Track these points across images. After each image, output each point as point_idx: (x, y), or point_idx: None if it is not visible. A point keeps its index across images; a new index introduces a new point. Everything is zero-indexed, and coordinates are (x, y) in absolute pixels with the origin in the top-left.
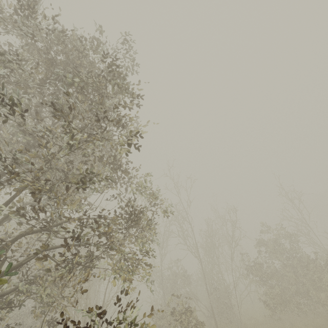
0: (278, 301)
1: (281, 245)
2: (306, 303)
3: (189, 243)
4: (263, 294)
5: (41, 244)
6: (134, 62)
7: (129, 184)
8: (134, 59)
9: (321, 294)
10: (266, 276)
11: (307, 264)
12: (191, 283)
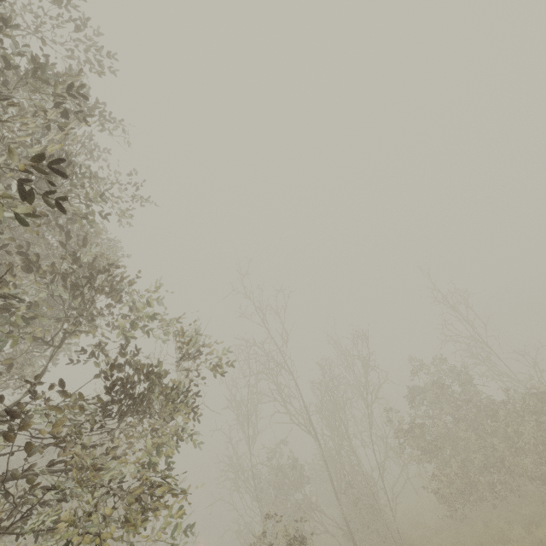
0: (457, 486)
1: (449, 386)
2: (504, 480)
3: (295, 408)
4: (430, 479)
5: (2, 463)
6: (98, 51)
7: (108, 309)
8: (95, 42)
9: (525, 461)
10: (432, 445)
11: (494, 411)
12: (312, 478)
